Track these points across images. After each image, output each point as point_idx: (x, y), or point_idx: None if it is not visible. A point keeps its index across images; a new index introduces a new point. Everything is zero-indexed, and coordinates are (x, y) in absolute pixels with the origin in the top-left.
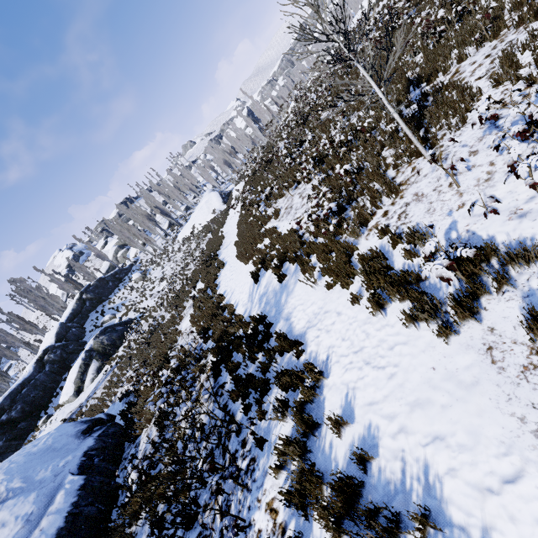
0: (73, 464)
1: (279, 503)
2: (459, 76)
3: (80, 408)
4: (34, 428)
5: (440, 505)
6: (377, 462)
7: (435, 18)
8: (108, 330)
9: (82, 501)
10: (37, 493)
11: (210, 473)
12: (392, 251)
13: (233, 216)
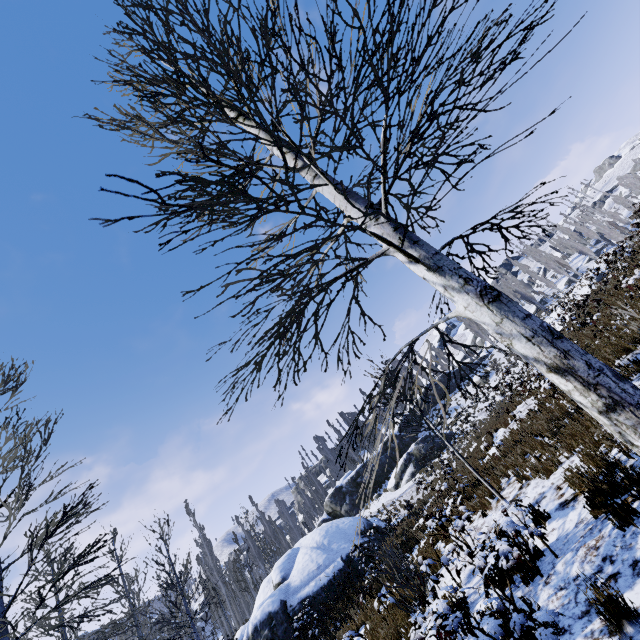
0: (345, 551)
1: None
2: None
3: (392, 502)
4: (371, 497)
5: None
6: None
7: None
8: (428, 439)
9: (337, 578)
10: (326, 556)
11: None
12: None
13: None
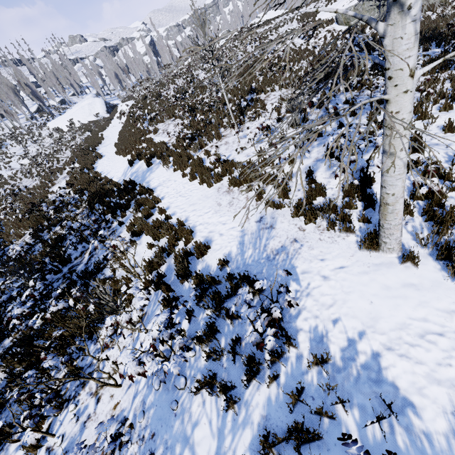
0: None
1: (127, 238)
2: (267, 98)
3: None
4: None
5: (187, 222)
6: (172, 219)
7: (277, 61)
8: None
9: None
10: None
11: (82, 245)
12: (207, 161)
13: (115, 126)
